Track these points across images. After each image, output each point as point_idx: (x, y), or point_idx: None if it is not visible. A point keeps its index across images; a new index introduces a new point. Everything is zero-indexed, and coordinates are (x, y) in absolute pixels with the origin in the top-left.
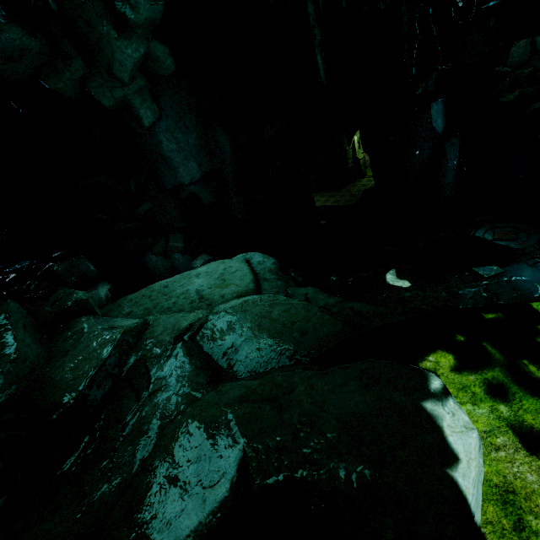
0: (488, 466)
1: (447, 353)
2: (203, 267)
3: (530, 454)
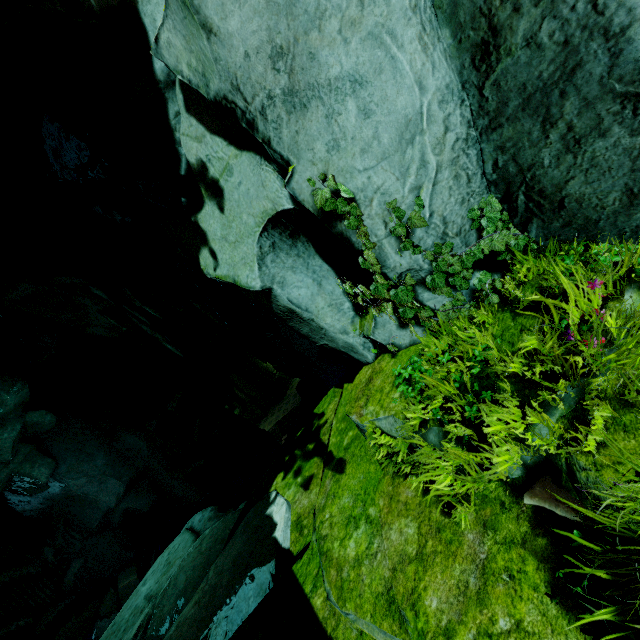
0: (292, 515)
1: (281, 473)
2: (149, 571)
3: (306, 491)
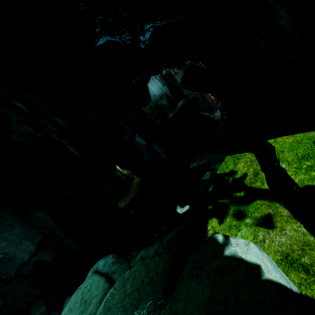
0: (270, 254)
1: (212, 219)
2: (65, 308)
3: (272, 229)
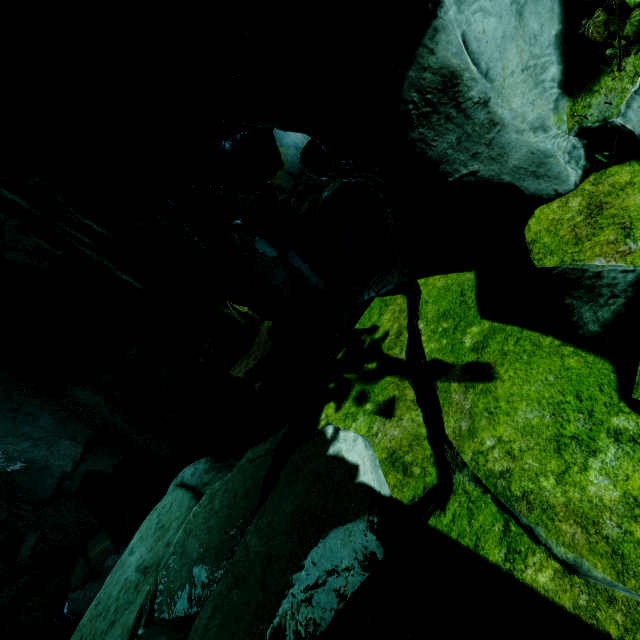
0: (377, 451)
1: (329, 403)
2: (135, 537)
3: (390, 419)
